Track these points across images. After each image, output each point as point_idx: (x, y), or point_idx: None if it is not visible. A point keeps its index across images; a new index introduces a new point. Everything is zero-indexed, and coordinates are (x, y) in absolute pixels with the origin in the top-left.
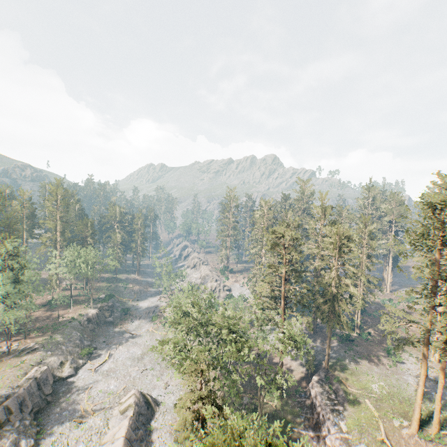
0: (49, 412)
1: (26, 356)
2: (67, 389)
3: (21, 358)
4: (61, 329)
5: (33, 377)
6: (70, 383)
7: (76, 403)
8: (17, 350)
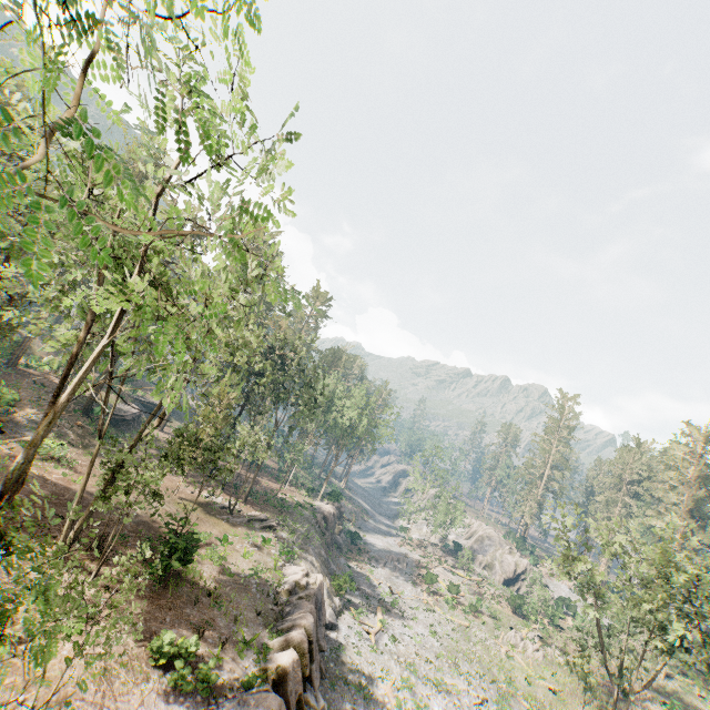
0: (332, 702)
1: (264, 533)
2: (338, 656)
3: (256, 532)
4: (290, 512)
5: (307, 586)
6: (336, 644)
7: (380, 709)
8: (241, 514)
